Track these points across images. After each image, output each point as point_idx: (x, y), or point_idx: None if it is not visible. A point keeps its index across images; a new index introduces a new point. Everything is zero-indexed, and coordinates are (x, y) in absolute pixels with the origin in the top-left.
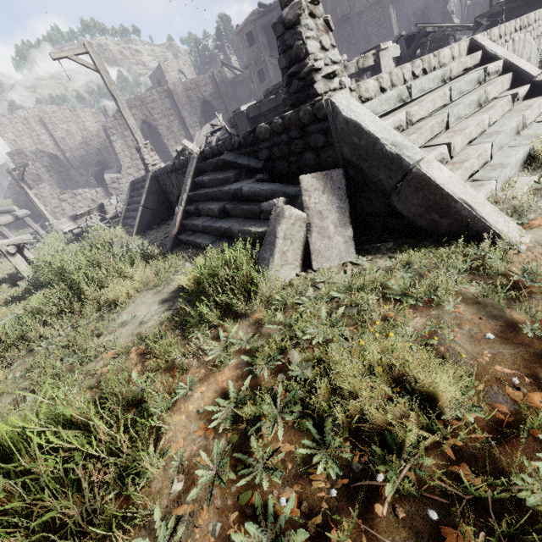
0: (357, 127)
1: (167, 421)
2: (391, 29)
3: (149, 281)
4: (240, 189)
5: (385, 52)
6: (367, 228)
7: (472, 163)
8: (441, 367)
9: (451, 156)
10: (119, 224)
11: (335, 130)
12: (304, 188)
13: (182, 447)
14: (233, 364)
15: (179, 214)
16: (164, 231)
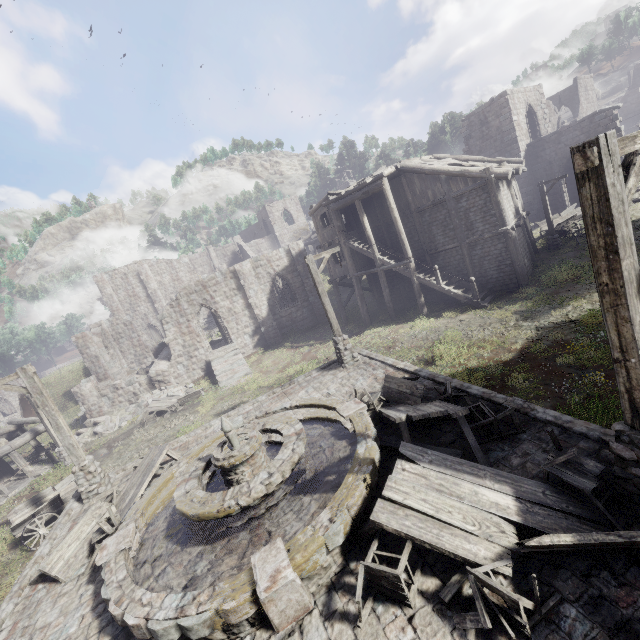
0: None
1: None
2: (502, 218)
3: None
4: None
5: (281, 589)
6: None
7: None
8: None
9: None
10: None
11: None
12: None
13: None
14: None
15: None
16: None
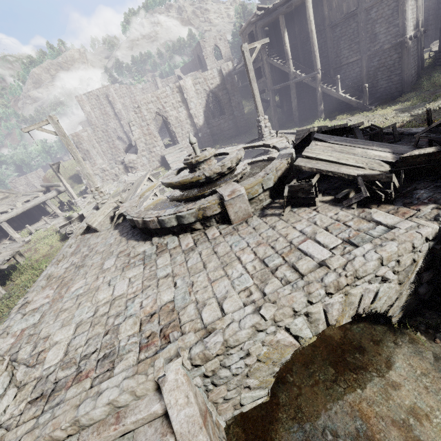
0: None
1: None
2: (403, 27)
3: None
4: None
5: (236, 199)
6: None
7: None
8: None
9: None
10: None
11: None
12: None
13: None
14: None
15: None
16: None
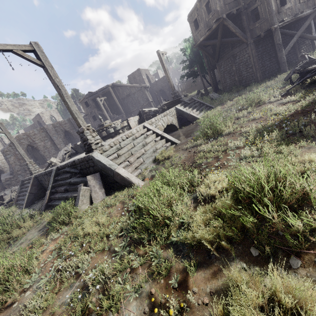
0: (100, 161)
1: (40, 256)
2: (147, 98)
3: (33, 225)
4: (71, 181)
5: (131, 120)
6: (113, 187)
7: (135, 165)
8: (103, 217)
9: (130, 163)
10: (13, 205)
11: (95, 162)
12: (88, 179)
13: (44, 259)
14: (62, 237)
15: (48, 194)
16: (41, 203)
